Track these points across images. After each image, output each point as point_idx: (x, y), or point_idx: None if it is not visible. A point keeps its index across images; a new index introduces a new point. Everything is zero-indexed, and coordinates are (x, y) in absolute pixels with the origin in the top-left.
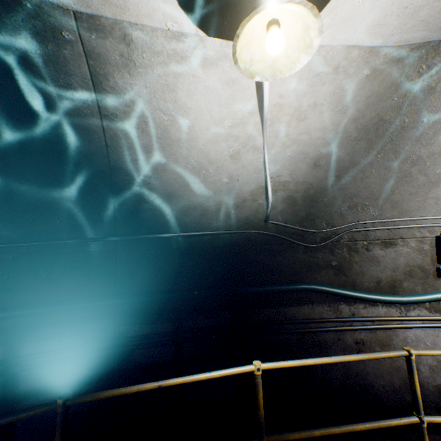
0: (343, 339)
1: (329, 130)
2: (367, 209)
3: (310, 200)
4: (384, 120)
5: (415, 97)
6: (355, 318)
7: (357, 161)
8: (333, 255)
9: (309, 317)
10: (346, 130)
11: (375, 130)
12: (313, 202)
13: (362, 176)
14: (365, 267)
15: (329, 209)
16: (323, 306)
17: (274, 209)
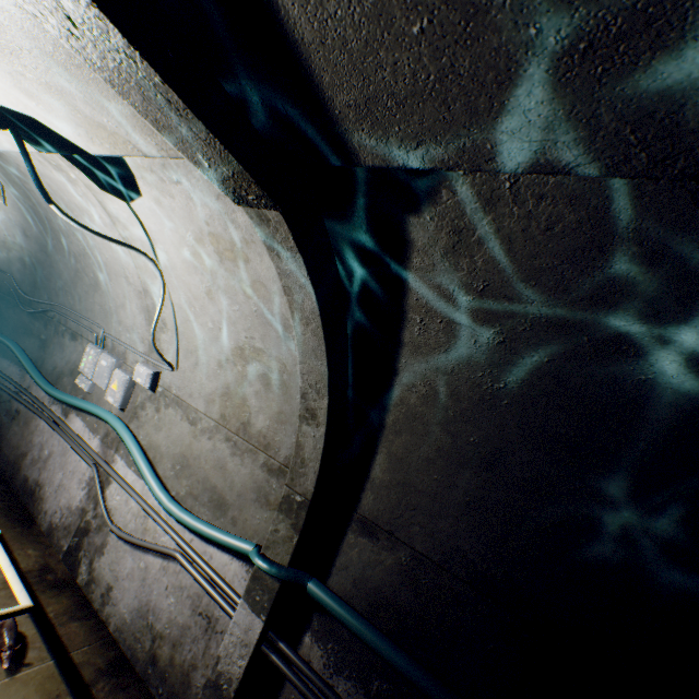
0: (14, 403)
1: (13, 204)
2: (69, 295)
3: (36, 269)
4: (33, 207)
5: (26, 191)
6: (20, 387)
7: (49, 242)
8: (47, 330)
9: (4, 371)
10: (23, 208)
11: (37, 215)
12: (39, 271)
13: (58, 259)
14: (57, 350)
15: (50, 284)
16: (18, 368)
17: (16, 266)
